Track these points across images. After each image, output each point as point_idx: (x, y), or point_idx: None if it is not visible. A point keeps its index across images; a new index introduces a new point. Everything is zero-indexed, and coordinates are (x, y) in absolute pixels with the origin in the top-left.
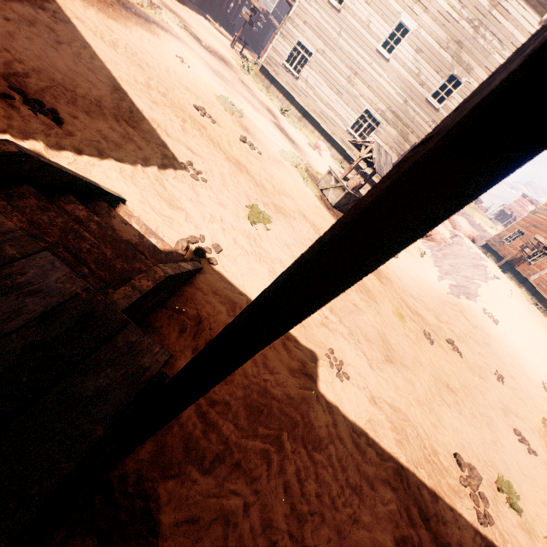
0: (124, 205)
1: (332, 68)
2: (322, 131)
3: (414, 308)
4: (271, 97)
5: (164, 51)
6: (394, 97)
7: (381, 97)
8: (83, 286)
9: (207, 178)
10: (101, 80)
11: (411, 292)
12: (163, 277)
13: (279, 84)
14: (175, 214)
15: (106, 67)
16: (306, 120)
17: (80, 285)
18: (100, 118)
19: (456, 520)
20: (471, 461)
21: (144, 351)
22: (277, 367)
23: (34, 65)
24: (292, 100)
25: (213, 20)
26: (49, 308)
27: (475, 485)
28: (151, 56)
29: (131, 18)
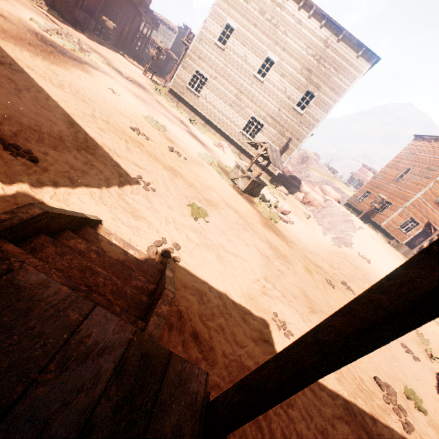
0: (102, 225)
1: (223, 89)
2: (222, 133)
3: (314, 261)
4: (180, 111)
5: (98, 86)
6: (271, 107)
7: (262, 107)
8: (131, 330)
9: (154, 187)
10: (58, 118)
11: (309, 249)
12: (173, 298)
13: (184, 101)
14: (140, 223)
15: (59, 106)
16: (209, 126)
17: (129, 329)
18: (65, 151)
19: (392, 435)
20: (385, 380)
21: (189, 377)
22: (244, 341)
23: (4, 113)
24: (196, 112)
25: (126, 55)
26: (117, 362)
27: (395, 400)
28: (90, 91)
29: (68, 61)
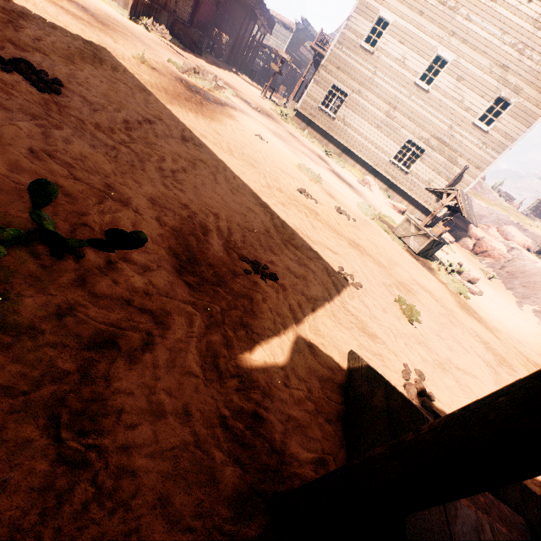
0: None
1: (369, 105)
2: (363, 163)
3: (529, 357)
4: (312, 140)
5: (248, 134)
6: (437, 125)
7: (423, 126)
8: None
9: (358, 280)
10: (252, 202)
11: (515, 336)
12: None
13: (315, 125)
14: (378, 346)
15: (244, 183)
16: (346, 156)
17: None
18: (280, 251)
19: None
20: None
21: None
22: None
23: (224, 215)
24: (330, 138)
25: (238, 72)
26: None
27: None
28: (249, 147)
29: (215, 109)
